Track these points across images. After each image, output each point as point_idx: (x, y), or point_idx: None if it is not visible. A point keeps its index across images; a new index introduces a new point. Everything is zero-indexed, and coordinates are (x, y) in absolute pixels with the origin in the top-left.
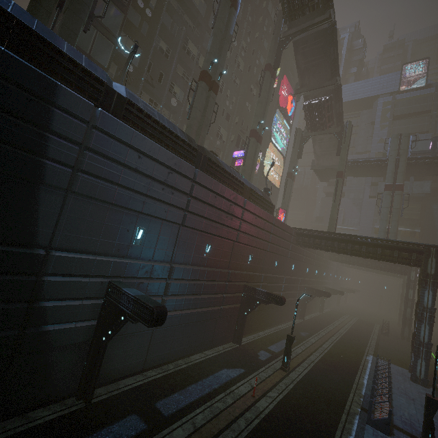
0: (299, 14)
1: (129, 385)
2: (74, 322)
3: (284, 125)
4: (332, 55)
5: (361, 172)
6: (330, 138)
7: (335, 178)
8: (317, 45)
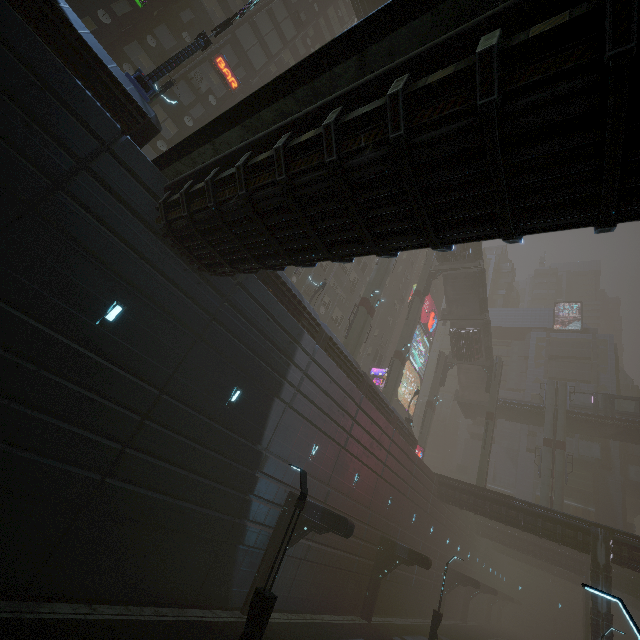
0: (451, 259)
1: (277, 619)
2: (259, 525)
3: (424, 342)
4: (481, 294)
5: (514, 415)
6: (477, 370)
7: (482, 416)
8: (467, 283)
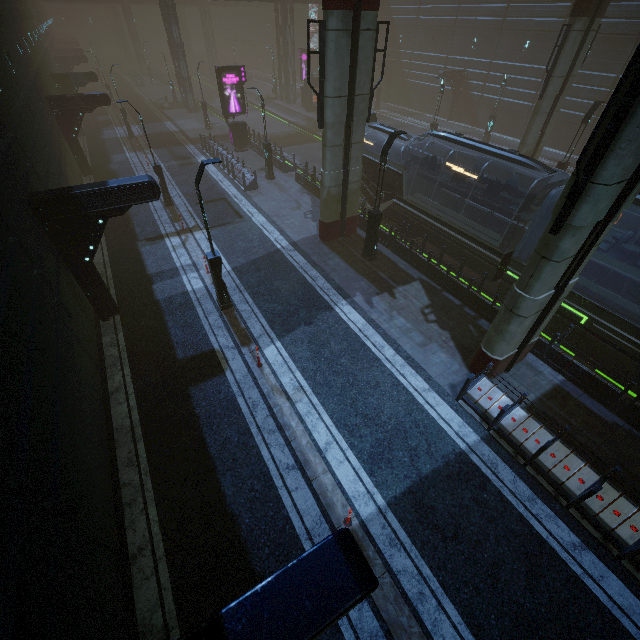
0: None
1: None
2: None
3: None
4: None
5: None
6: None
7: None
8: None
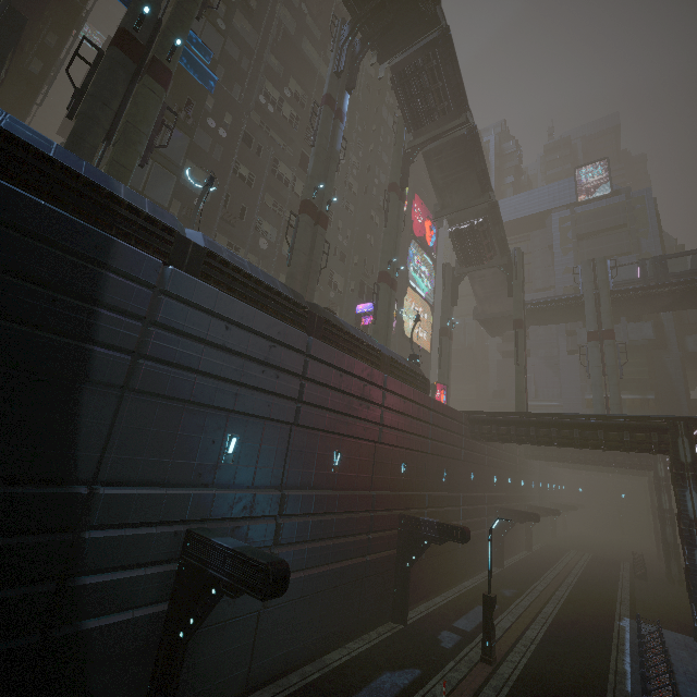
0: (426, 121)
1: None
2: (131, 610)
3: (425, 261)
4: (479, 166)
5: (547, 317)
6: (494, 273)
7: (511, 329)
8: (456, 155)
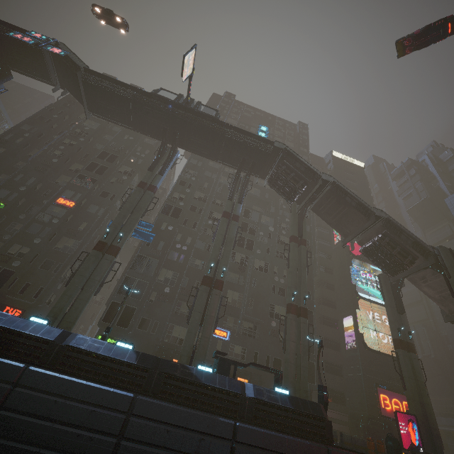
0: (294, 195)
1: None
2: None
3: (375, 271)
4: (352, 202)
5: None
6: (433, 273)
7: None
8: (332, 202)
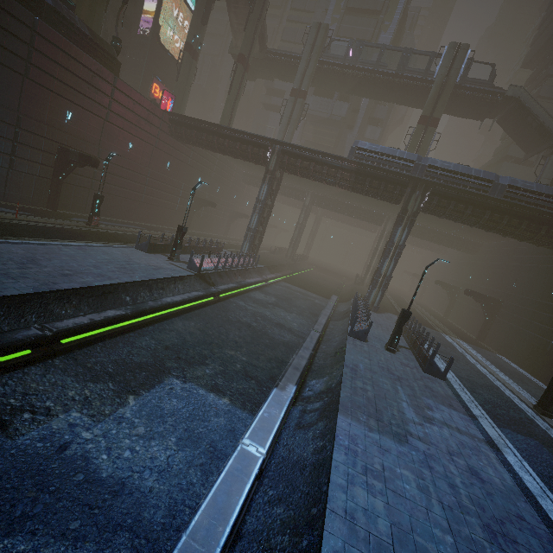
0: None
1: None
2: None
3: None
4: None
5: (283, 72)
6: (246, 4)
7: (261, 77)
8: None
